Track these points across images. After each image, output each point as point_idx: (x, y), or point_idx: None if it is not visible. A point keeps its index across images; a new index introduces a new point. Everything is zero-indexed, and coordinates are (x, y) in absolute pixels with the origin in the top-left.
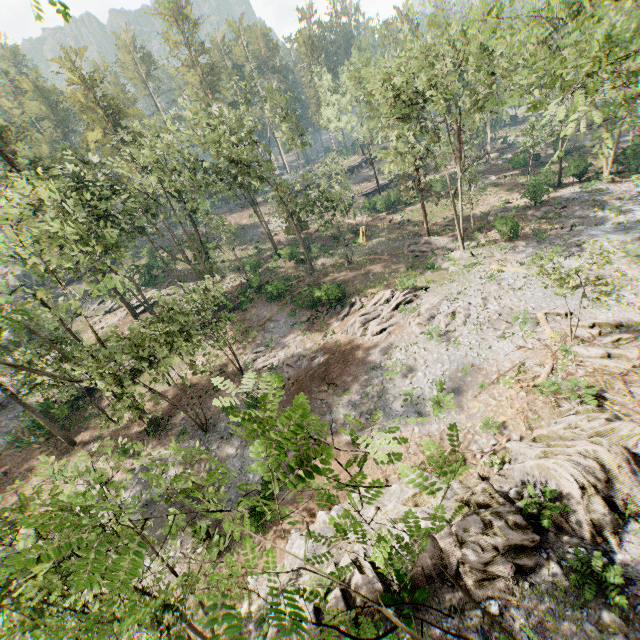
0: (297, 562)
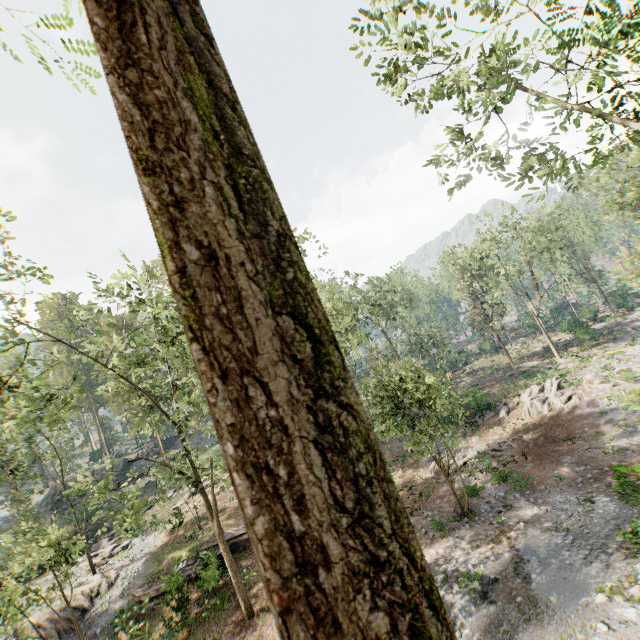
0: None
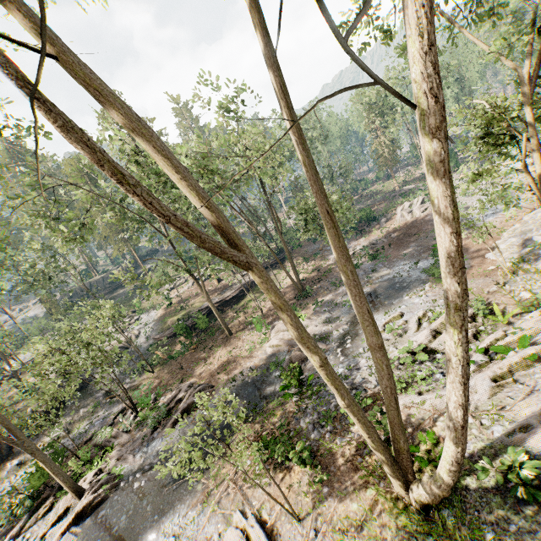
0: (515, 243)
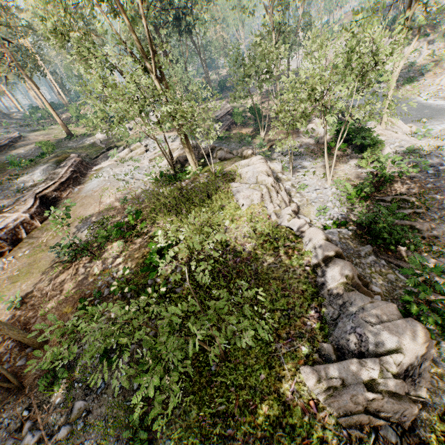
0: None
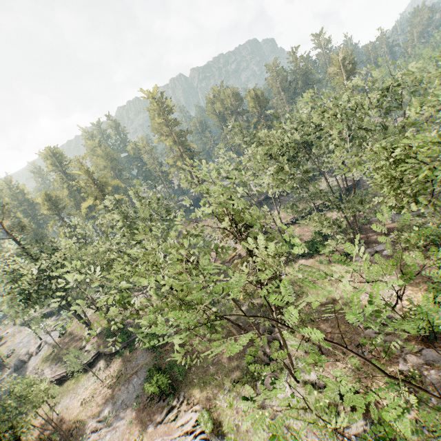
0: None
